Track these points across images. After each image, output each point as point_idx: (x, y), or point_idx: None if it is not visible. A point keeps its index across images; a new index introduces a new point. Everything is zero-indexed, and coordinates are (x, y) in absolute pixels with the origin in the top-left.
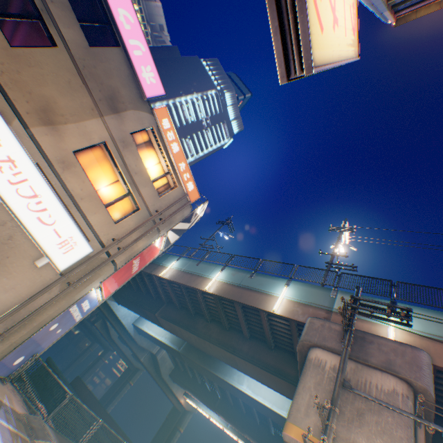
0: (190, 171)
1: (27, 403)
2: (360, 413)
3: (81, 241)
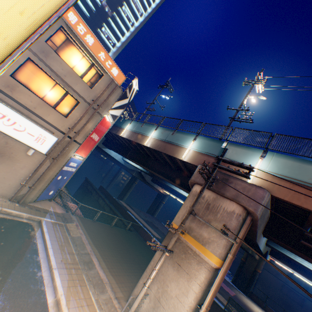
0: (110, 58)
1: (65, 207)
2: (209, 221)
3: (48, 135)
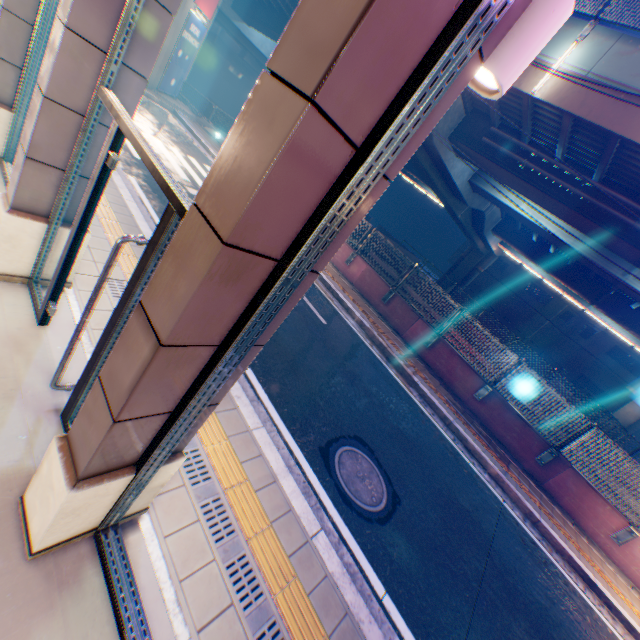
0: None
1: (193, 115)
2: None
3: None
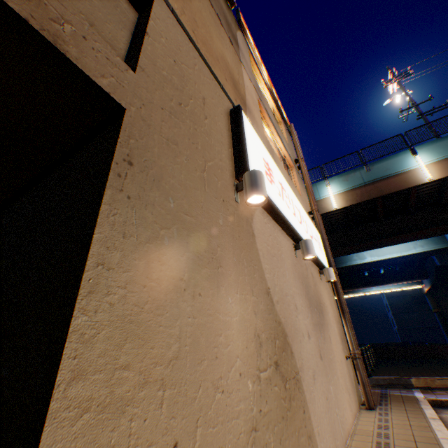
0: (276, 96)
1: None
2: None
3: (316, 233)
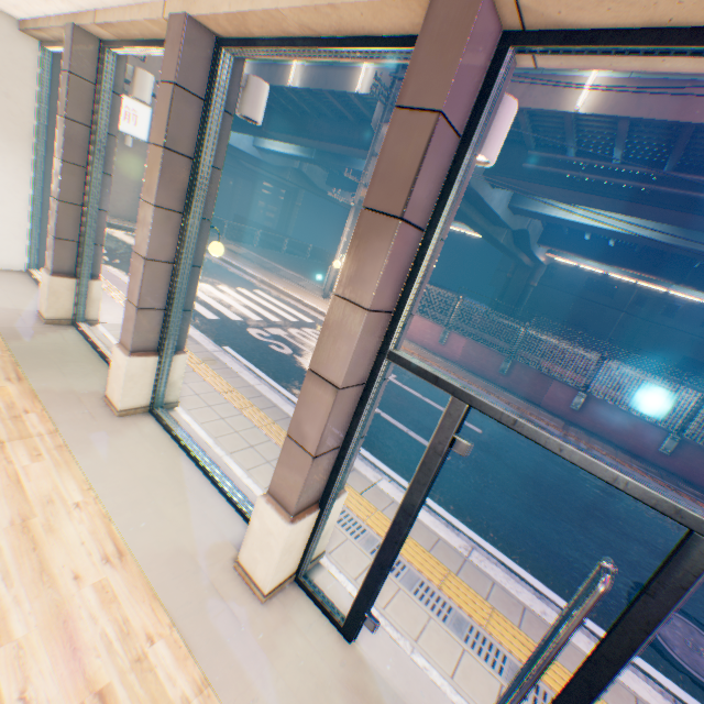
0: None
1: None
2: None
3: (135, 107)
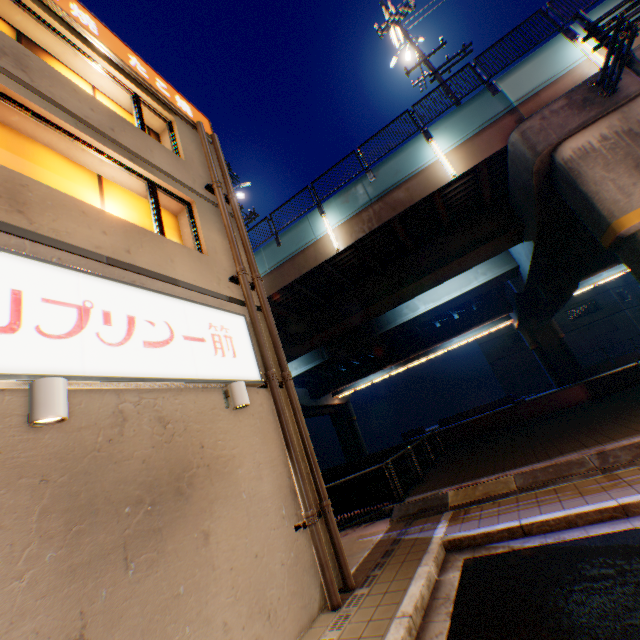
0: (153, 72)
1: (356, 524)
2: None
3: (223, 320)
